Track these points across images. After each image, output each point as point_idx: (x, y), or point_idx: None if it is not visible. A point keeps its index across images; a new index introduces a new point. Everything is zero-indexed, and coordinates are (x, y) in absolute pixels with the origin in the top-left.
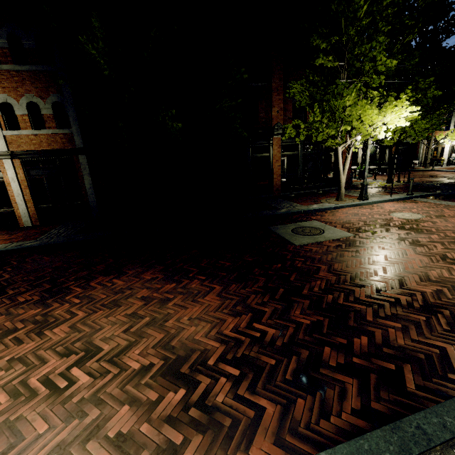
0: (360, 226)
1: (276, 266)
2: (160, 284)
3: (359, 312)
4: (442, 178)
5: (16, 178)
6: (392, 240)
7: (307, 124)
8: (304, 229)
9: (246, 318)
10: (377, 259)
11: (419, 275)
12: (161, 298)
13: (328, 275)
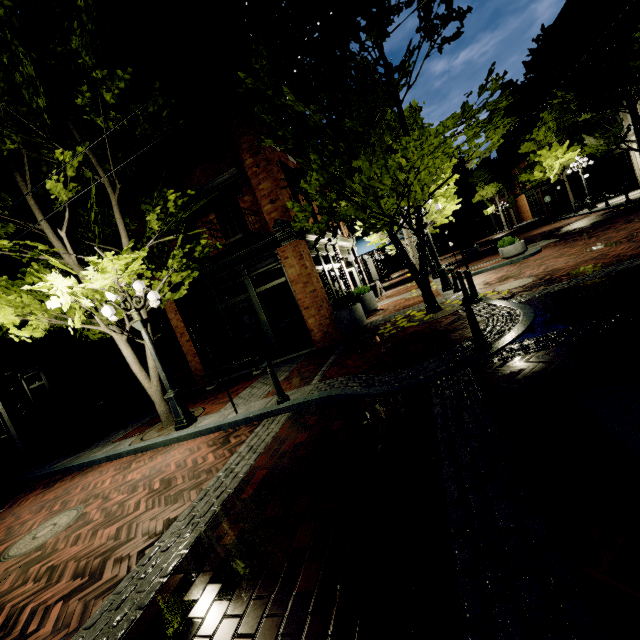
0: None
1: None
2: None
3: None
4: None
5: None
6: None
7: (7, 335)
8: None
9: None
10: None
11: None
12: None
13: None
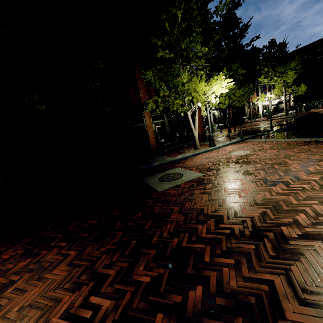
0: (209, 166)
1: (137, 215)
2: (14, 262)
3: (198, 253)
4: (261, 125)
5: None
6: (230, 174)
7: (159, 97)
8: (168, 176)
9: (85, 290)
10: (218, 192)
11: (248, 201)
12: (4, 284)
13: (178, 216)
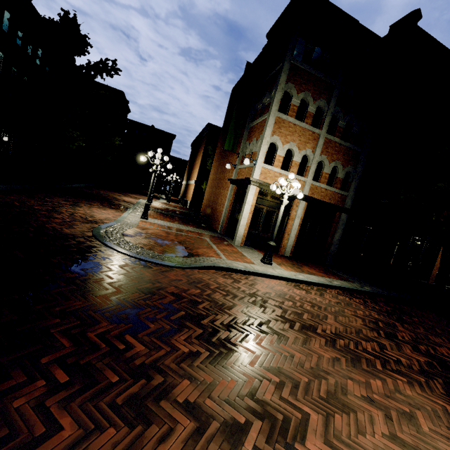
0: None
1: None
2: None
3: None
4: None
5: (300, 217)
6: None
7: None
8: None
9: None
10: None
11: None
12: None
13: None
